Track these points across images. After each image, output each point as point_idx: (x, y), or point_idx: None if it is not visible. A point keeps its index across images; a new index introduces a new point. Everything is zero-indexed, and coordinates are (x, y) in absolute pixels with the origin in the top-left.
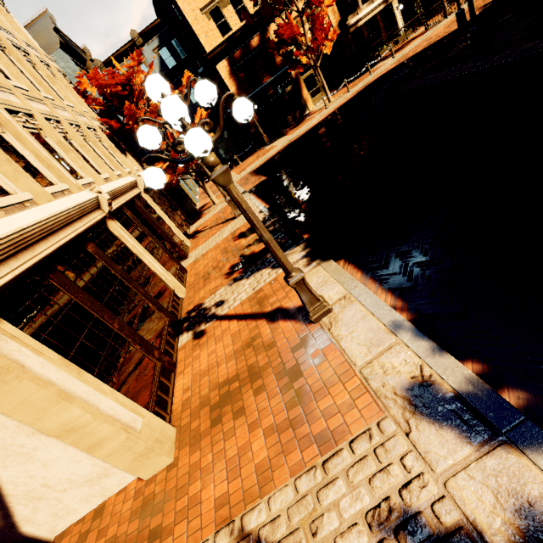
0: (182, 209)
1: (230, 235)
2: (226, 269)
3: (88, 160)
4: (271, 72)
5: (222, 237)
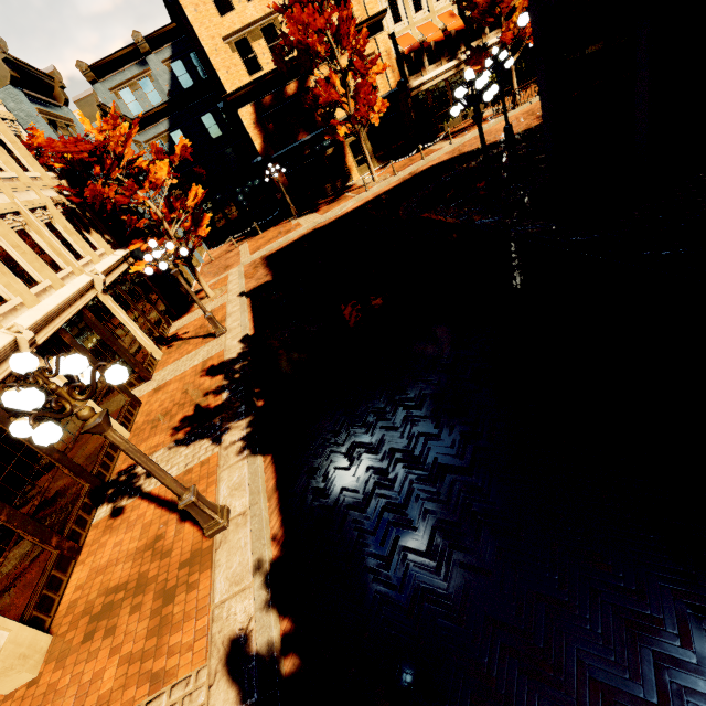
0: (167, 297)
1: (201, 364)
2: (176, 420)
3: (22, 266)
4: (310, 128)
5: (193, 364)
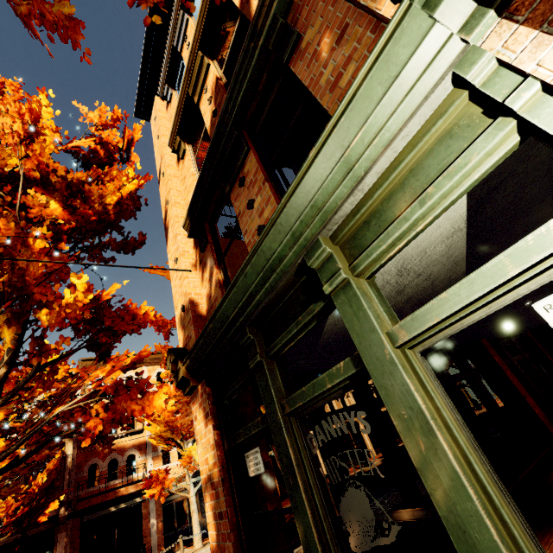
0: None
1: None
2: None
3: None
4: None
5: None
